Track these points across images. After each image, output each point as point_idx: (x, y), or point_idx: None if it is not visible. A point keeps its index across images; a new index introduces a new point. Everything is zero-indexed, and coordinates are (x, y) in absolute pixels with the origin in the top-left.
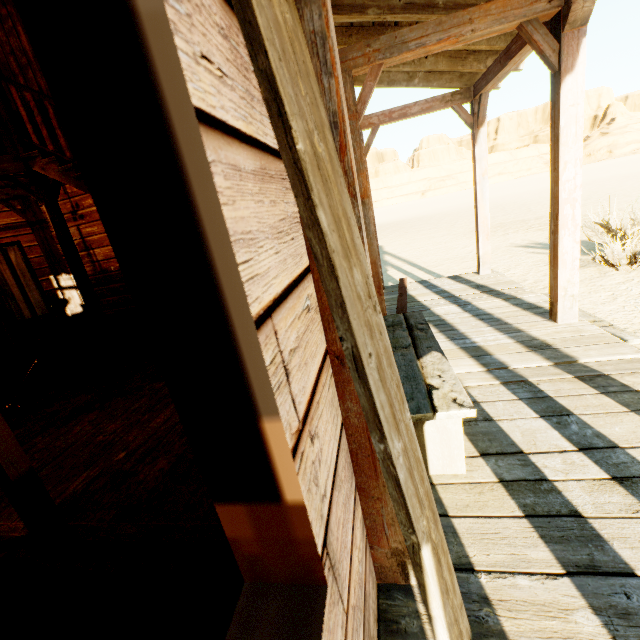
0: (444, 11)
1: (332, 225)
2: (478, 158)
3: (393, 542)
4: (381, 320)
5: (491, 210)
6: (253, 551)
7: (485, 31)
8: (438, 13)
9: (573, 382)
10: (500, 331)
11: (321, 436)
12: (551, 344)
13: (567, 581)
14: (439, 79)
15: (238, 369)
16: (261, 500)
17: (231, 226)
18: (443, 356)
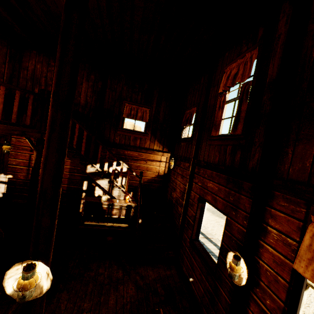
0: None
1: None
2: None
3: None
4: None
5: None
6: None
7: None
8: None
9: None
10: None
11: None
12: None
13: None
14: None
15: None
16: None
17: None
18: None
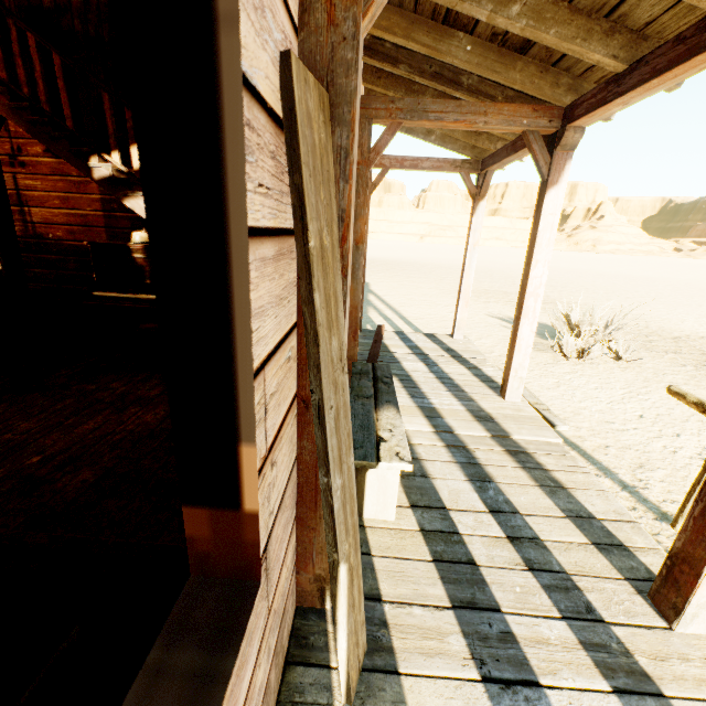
0: (467, 92)
1: (323, 303)
2: (473, 228)
3: (318, 569)
4: (346, 379)
5: (481, 274)
6: (206, 549)
7: (496, 126)
8: (461, 92)
9: (502, 454)
10: (456, 397)
11: (279, 465)
12: (494, 418)
13: (451, 612)
14: (454, 143)
15: (232, 404)
16: (224, 507)
17: (253, 305)
18: (398, 412)
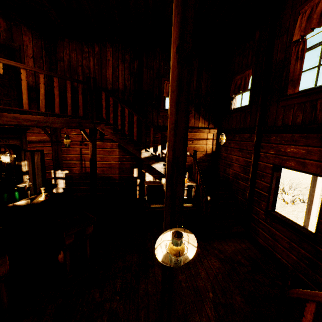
0: None
1: None
2: None
3: None
4: None
5: None
6: None
7: None
8: None
9: None
10: None
11: None
12: None
13: None
14: None
15: None
16: None
17: None
18: None
